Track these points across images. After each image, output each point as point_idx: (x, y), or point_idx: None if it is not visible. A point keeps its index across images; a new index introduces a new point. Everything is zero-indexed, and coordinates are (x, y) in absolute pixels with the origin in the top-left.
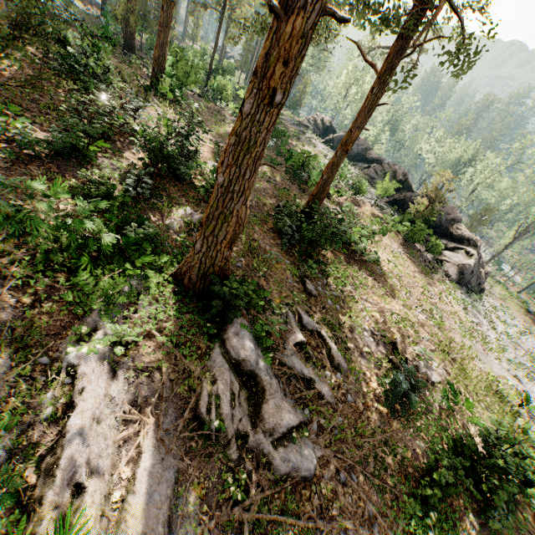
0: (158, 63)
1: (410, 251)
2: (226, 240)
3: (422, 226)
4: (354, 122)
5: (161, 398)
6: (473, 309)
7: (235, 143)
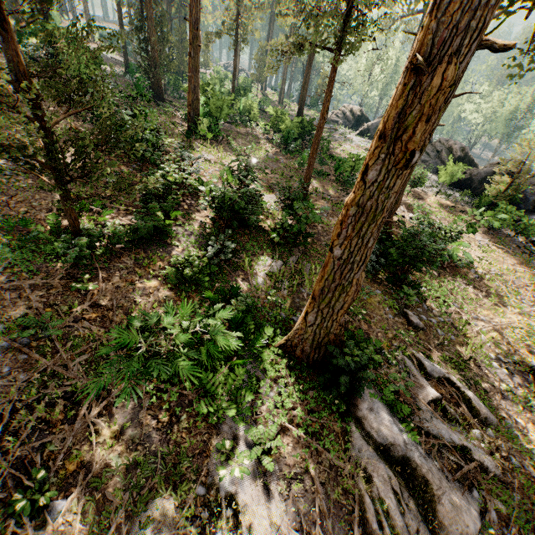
0: (193, 107)
1: (497, 239)
2: (344, 309)
3: (509, 208)
4: None
5: (324, 514)
6: None
7: (355, 213)
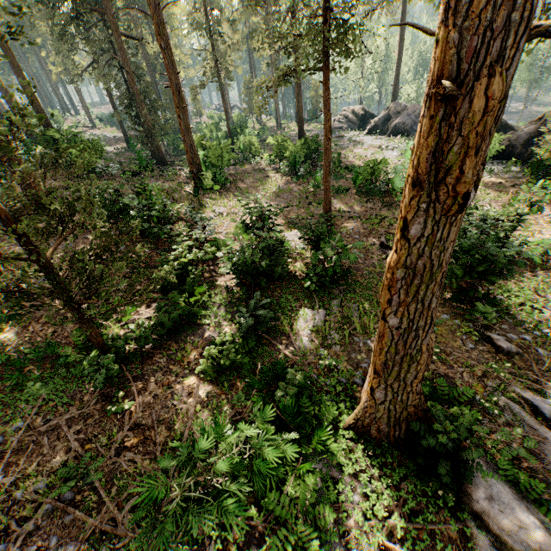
0: (193, 164)
1: None
2: (418, 378)
3: None
4: None
5: None
6: None
7: (405, 276)
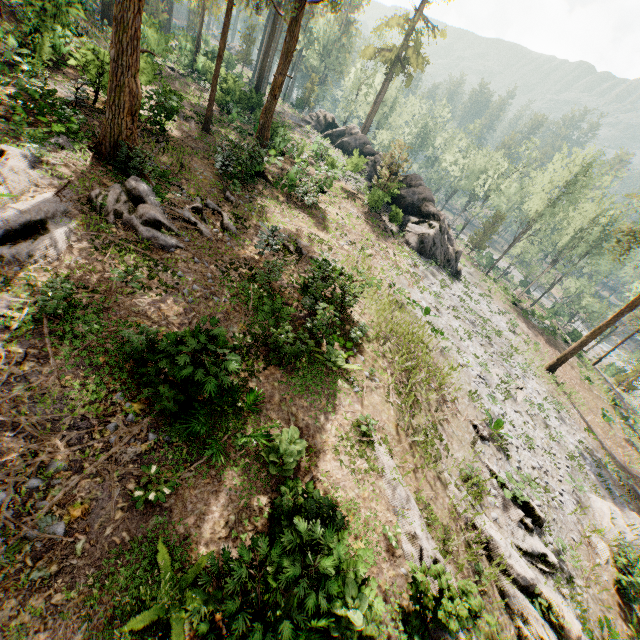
0: None
1: (370, 217)
2: (126, 109)
3: (380, 192)
4: (277, 69)
5: (65, 185)
6: (426, 271)
7: (116, 26)
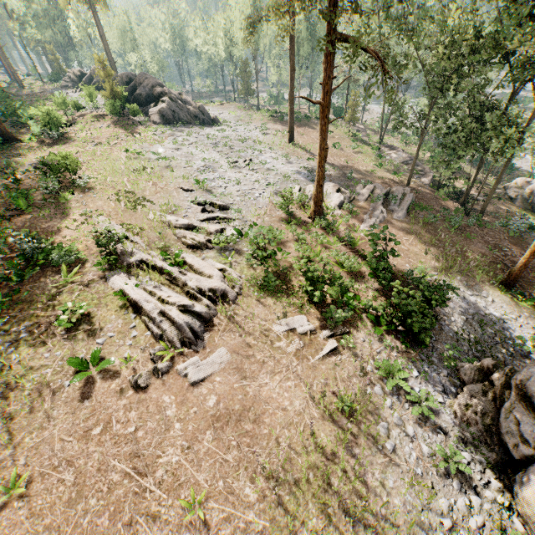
0: None
1: (118, 122)
2: None
3: (110, 102)
4: None
5: None
6: (174, 132)
7: None
